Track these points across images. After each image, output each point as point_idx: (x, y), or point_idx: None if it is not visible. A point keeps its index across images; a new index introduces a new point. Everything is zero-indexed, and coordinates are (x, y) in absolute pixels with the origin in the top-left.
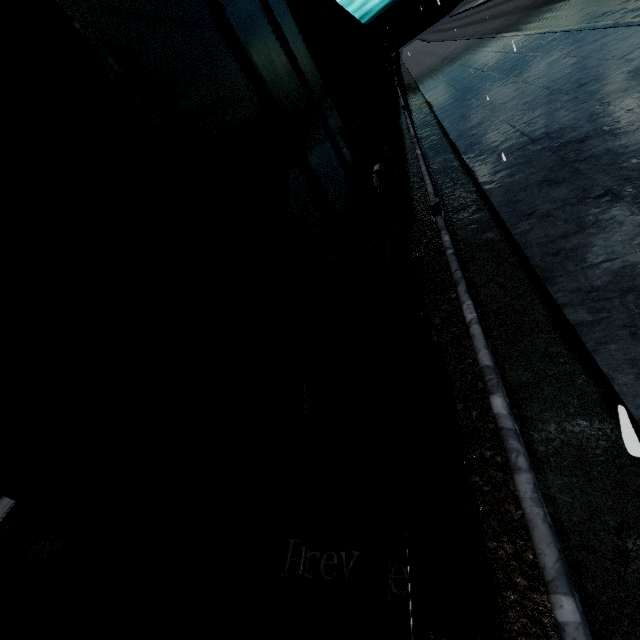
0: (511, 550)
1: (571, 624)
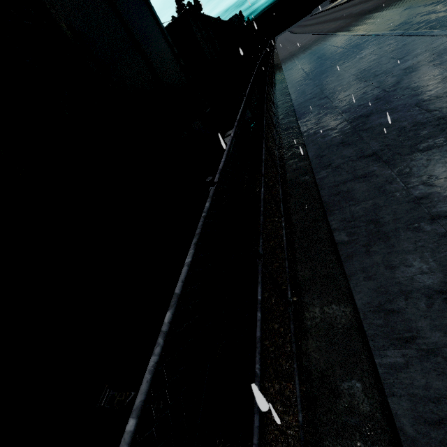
0: (278, 388)
1: (127, 431)
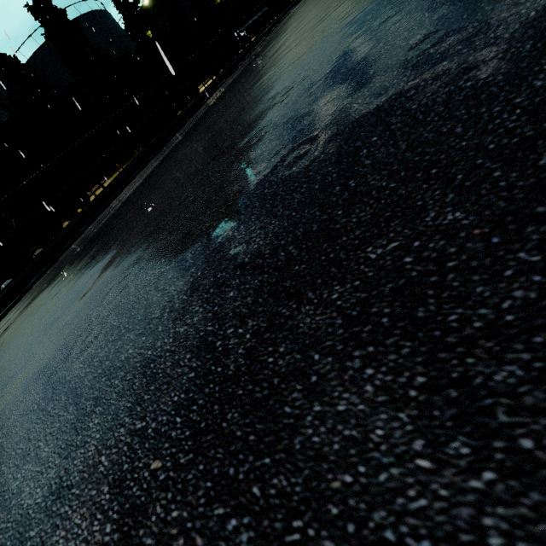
0: None
1: None
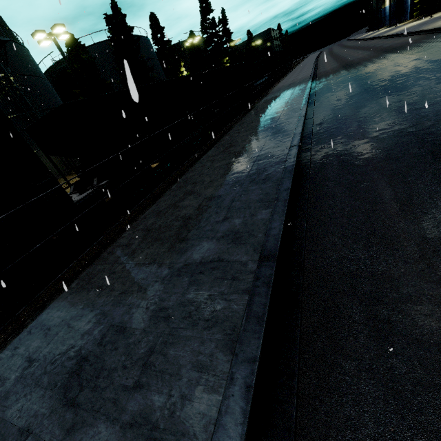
0: None
1: None
